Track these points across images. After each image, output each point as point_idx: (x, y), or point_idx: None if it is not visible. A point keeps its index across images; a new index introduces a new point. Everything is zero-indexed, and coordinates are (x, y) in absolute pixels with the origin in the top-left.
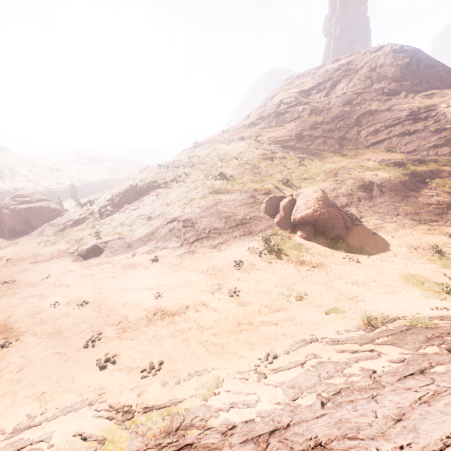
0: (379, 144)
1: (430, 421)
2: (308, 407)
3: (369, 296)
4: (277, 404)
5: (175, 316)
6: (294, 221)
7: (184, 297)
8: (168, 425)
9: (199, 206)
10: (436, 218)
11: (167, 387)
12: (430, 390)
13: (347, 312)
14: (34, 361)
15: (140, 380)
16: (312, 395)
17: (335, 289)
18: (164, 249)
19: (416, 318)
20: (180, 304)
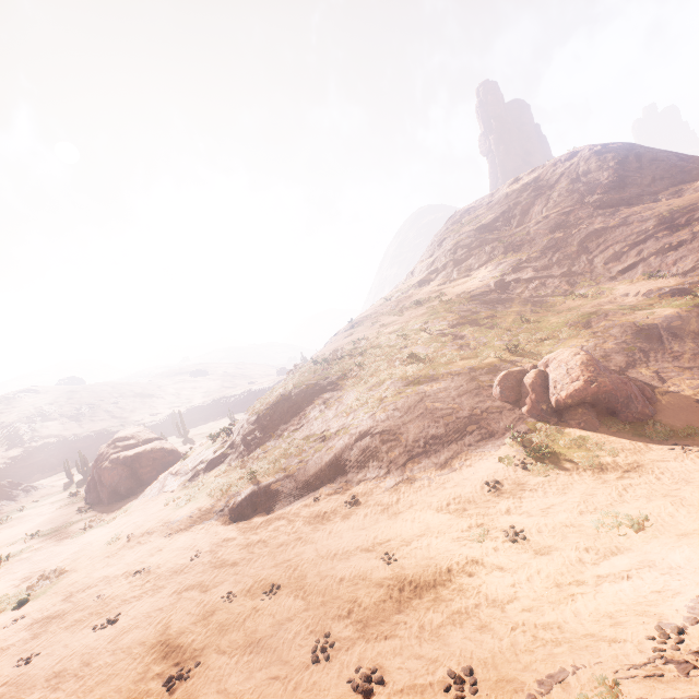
0: (631, 271)
1: None
2: None
3: None
4: None
5: (437, 589)
6: (558, 404)
7: (433, 555)
8: None
9: (395, 407)
10: None
11: None
12: None
13: None
14: (242, 698)
15: None
16: None
17: (691, 502)
18: (361, 482)
19: None
20: (434, 566)
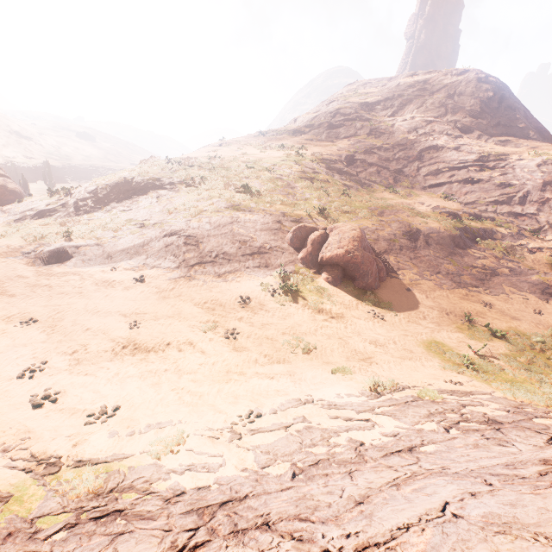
0: (438, 188)
1: (390, 507)
2: (276, 477)
3: (385, 359)
4: (243, 471)
5: (150, 353)
6: (322, 260)
7: (167, 332)
8: (100, 485)
9: (209, 221)
10: (477, 284)
11: (115, 438)
12: (410, 471)
13: (356, 374)
14: None
15: (83, 426)
16: (286, 464)
17: (350, 346)
18: (155, 268)
19: (425, 389)
20: (161, 339)
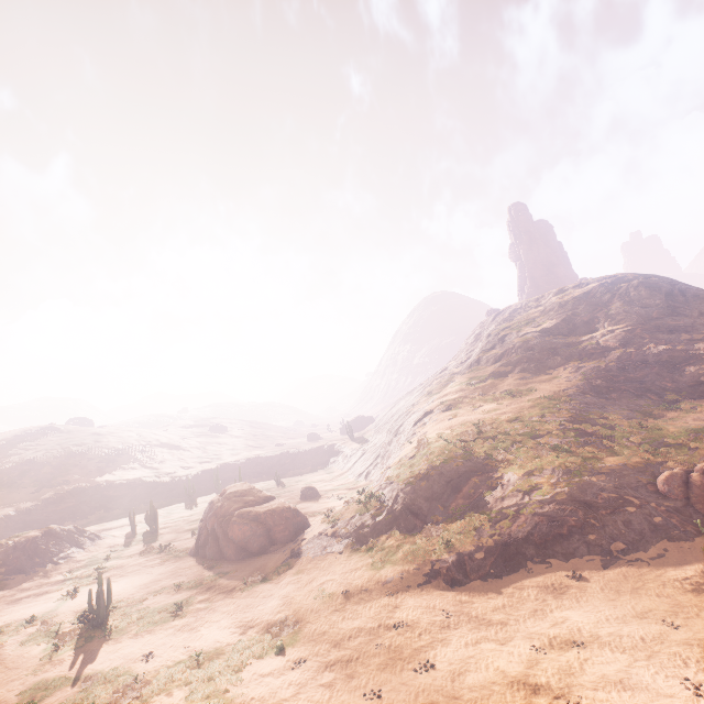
0: None
1: None
2: None
3: None
4: None
5: None
6: None
7: None
8: None
9: (572, 493)
10: None
11: None
12: None
13: None
14: None
15: None
16: None
17: None
18: (571, 558)
19: None
20: None
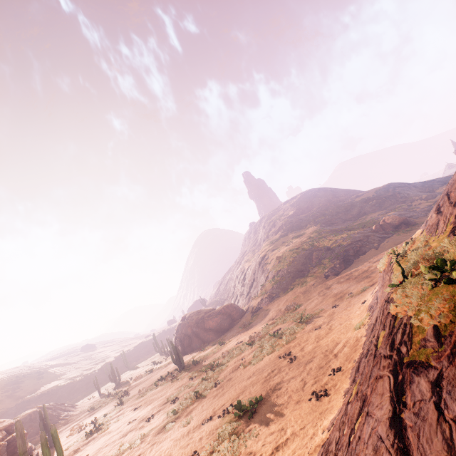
0: (365, 213)
1: None
2: None
3: None
4: None
5: None
6: (396, 225)
7: None
8: None
9: (352, 240)
10: (427, 212)
11: None
12: None
13: None
14: None
15: None
16: None
17: None
18: (366, 253)
19: None
20: None
